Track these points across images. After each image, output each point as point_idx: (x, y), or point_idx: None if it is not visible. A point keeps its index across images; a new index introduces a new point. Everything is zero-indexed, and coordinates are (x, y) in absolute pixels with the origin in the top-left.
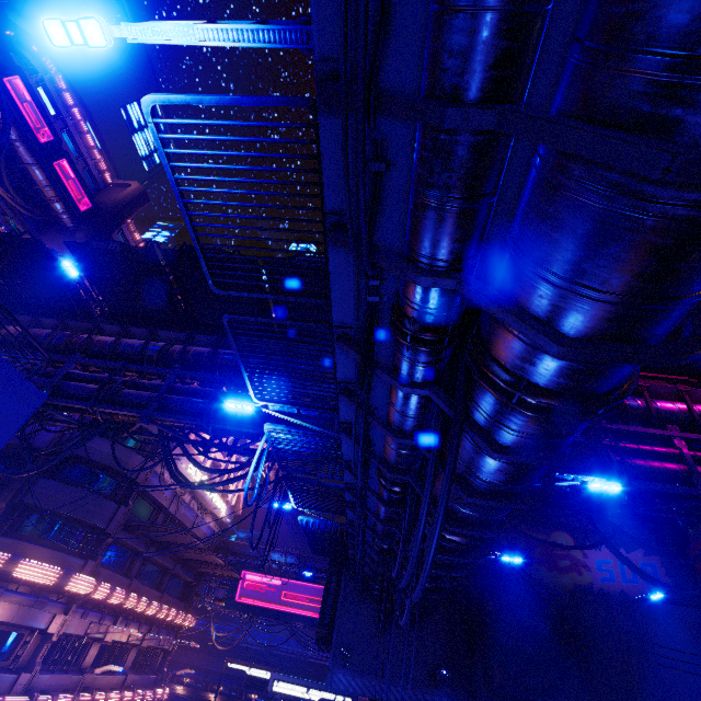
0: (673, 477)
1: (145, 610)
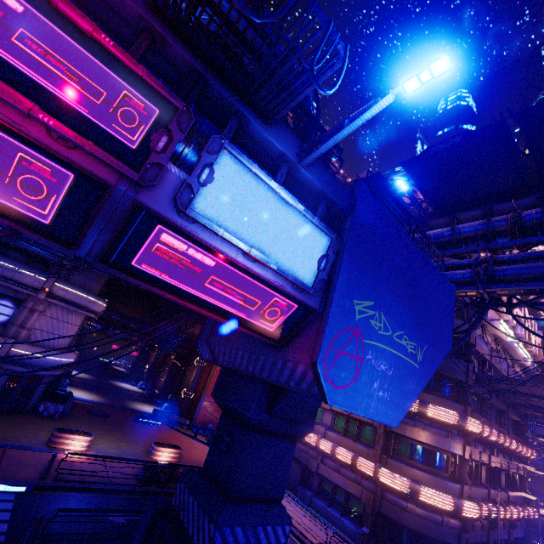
0: None
1: (509, 445)
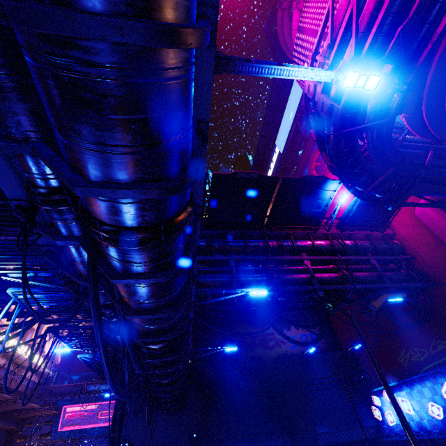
0: (304, 281)
1: None
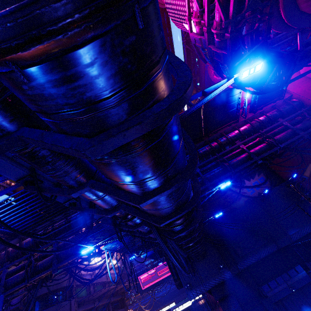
0: (246, 159)
1: None
